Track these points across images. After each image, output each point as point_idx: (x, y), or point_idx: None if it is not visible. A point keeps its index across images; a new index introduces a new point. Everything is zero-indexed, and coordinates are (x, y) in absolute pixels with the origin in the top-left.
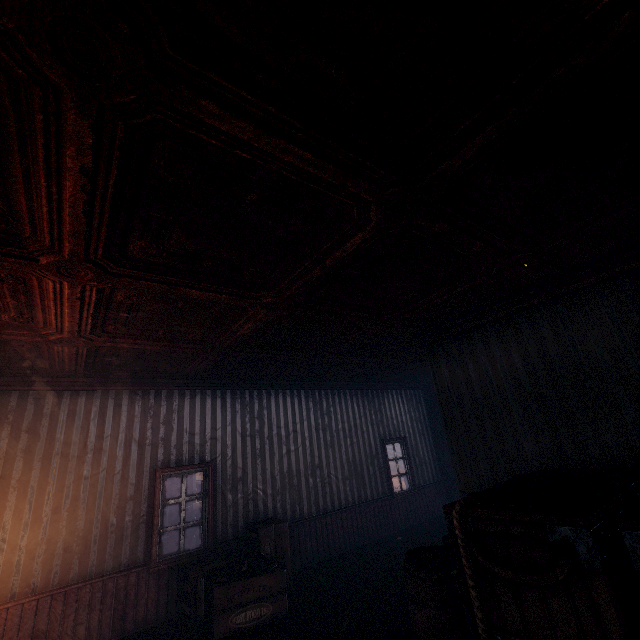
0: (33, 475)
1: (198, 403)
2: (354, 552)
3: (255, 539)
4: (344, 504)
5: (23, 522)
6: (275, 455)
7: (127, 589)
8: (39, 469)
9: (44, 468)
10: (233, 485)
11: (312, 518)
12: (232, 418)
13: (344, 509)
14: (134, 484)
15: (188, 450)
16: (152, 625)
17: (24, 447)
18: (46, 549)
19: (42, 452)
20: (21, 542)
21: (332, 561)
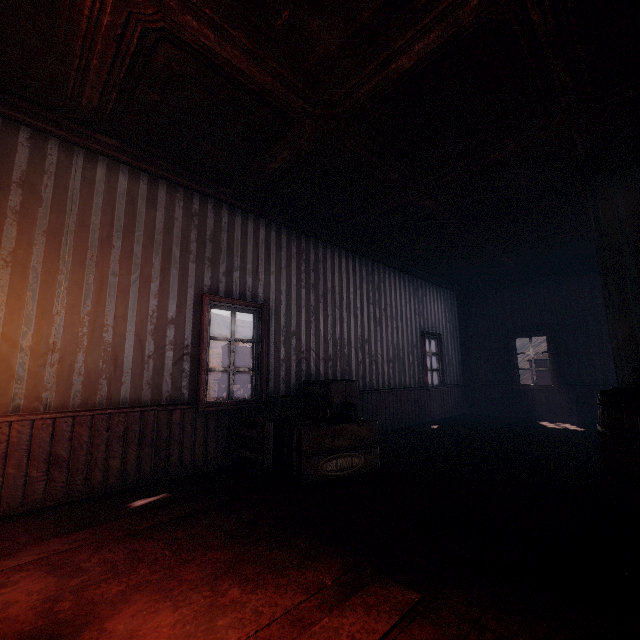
0: (34, 252)
1: (250, 230)
2: (397, 431)
3: (324, 393)
4: (387, 386)
5: (24, 314)
6: (328, 317)
7: (170, 427)
8: (43, 247)
9: (51, 247)
10: (286, 338)
11: (360, 392)
12: (287, 261)
13: (387, 390)
14: (175, 305)
15: (239, 283)
16: (200, 472)
17: (17, 207)
18: (61, 358)
19: (46, 224)
20: (23, 340)
21: (379, 436)
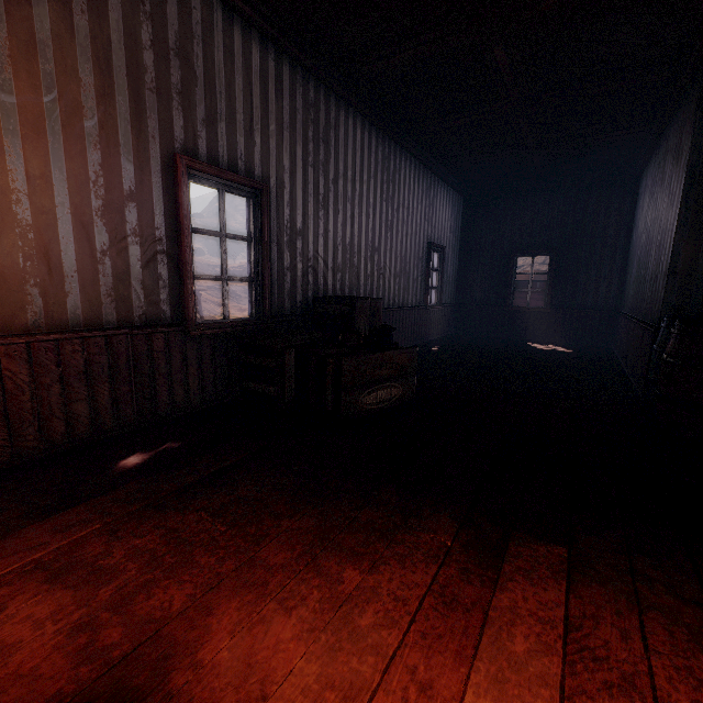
0: None
1: (238, 48)
2: None
3: (347, 313)
4: (391, 304)
5: None
6: (339, 214)
7: (152, 357)
8: None
9: None
10: (291, 238)
11: None
12: (291, 119)
13: (392, 309)
14: (132, 168)
15: (226, 144)
16: (198, 410)
17: None
18: None
19: None
20: None
21: None
